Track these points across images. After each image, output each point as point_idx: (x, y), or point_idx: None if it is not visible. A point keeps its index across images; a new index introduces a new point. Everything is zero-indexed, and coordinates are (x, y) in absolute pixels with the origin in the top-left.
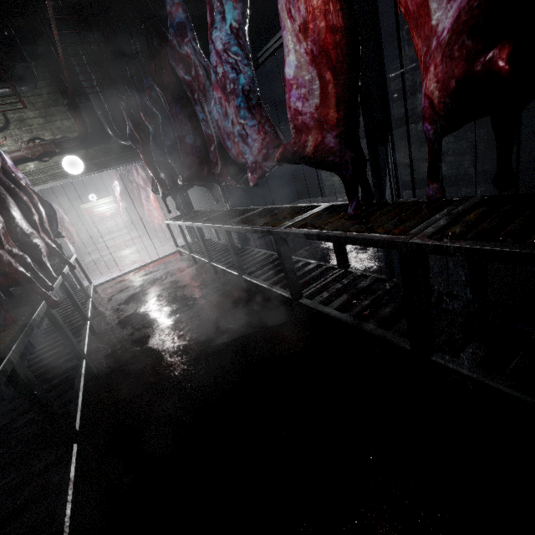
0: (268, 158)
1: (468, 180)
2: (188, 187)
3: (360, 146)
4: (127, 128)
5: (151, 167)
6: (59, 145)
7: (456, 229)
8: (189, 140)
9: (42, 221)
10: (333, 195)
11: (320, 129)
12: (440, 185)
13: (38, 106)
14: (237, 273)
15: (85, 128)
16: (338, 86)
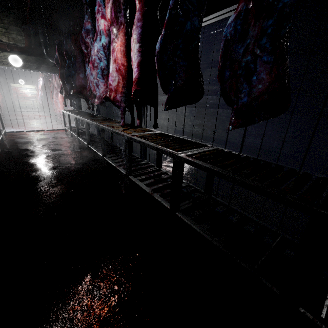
0: None
1: (208, 140)
2: (77, 97)
3: (132, 104)
4: (56, 54)
5: (62, 80)
6: (11, 47)
7: (139, 135)
8: (81, 75)
9: None
10: (159, 128)
11: (115, 93)
12: (140, 122)
13: (5, 22)
14: (87, 144)
15: (30, 44)
16: (123, 82)
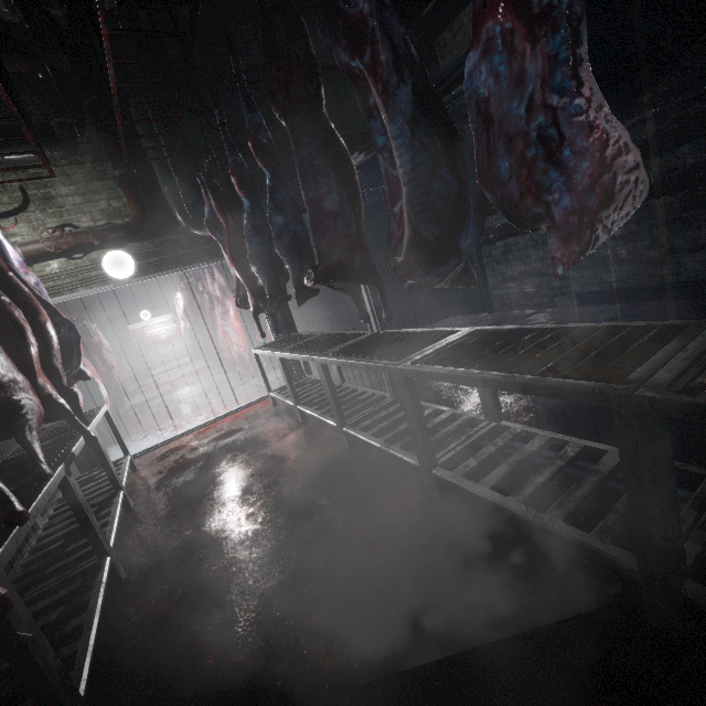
0: (614, 199)
1: None
2: (309, 294)
3: None
4: (205, 210)
5: (239, 266)
6: (101, 234)
7: None
8: (330, 203)
9: (49, 354)
10: (508, 309)
11: None
12: None
13: (76, 179)
14: (416, 462)
15: (142, 210)
16: None
